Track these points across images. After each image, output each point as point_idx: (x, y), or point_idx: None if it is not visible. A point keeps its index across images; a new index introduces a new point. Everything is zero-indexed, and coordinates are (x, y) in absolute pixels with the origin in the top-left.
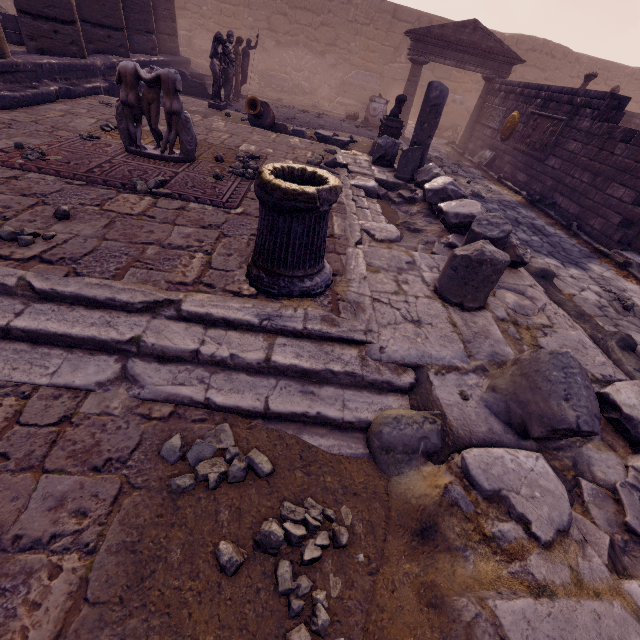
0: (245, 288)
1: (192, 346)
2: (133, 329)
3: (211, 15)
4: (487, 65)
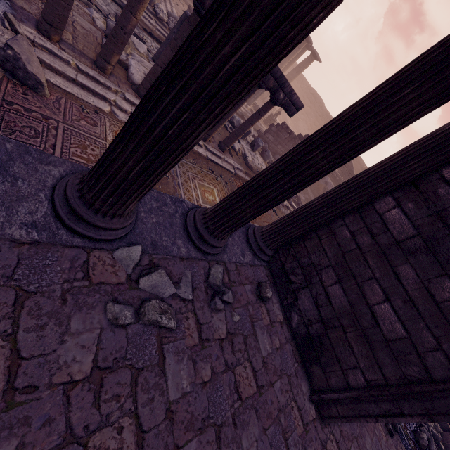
0: (179, 16)
1: (168, 6)
2: (168, 3)
3: (311, 121)
4: (342, 169)
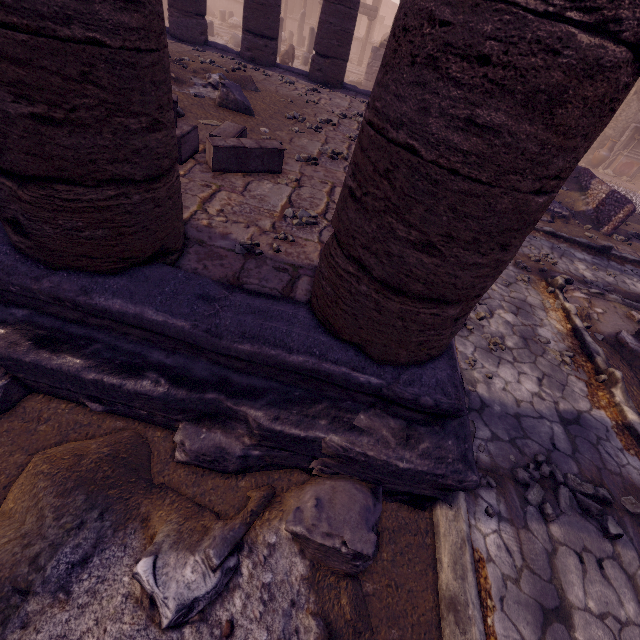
0: None
1: None
2: None
3: None
4: None
